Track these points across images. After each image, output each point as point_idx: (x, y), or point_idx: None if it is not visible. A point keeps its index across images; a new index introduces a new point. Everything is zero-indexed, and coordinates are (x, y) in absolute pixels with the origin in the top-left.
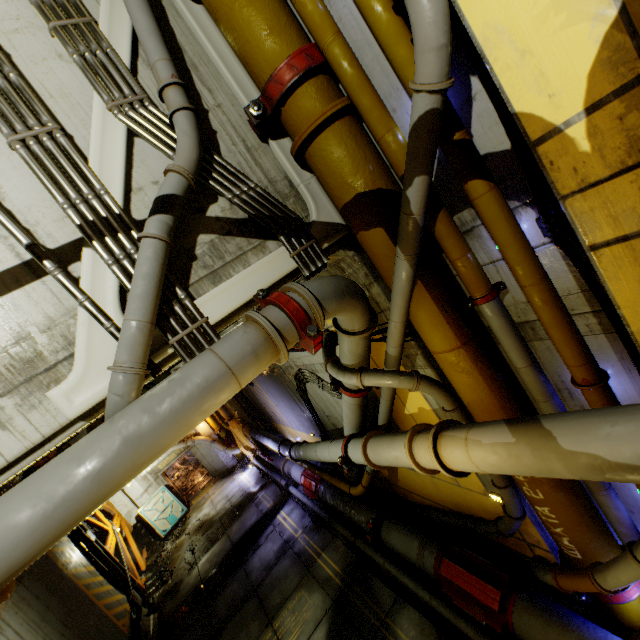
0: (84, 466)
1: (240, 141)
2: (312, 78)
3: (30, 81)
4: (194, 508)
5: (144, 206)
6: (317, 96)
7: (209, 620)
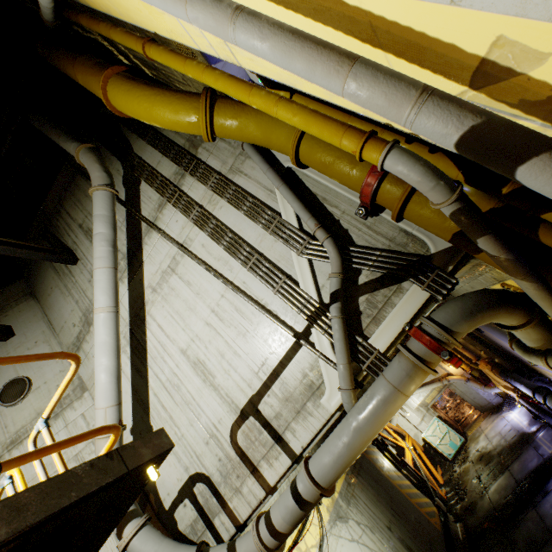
0: (341, 441)
1: (362, 225)
2: (384, 179)
3: (271, 260)
4: (470, 439)
5: (327, 294)
6: (392, 188)
7: (509, 547)
